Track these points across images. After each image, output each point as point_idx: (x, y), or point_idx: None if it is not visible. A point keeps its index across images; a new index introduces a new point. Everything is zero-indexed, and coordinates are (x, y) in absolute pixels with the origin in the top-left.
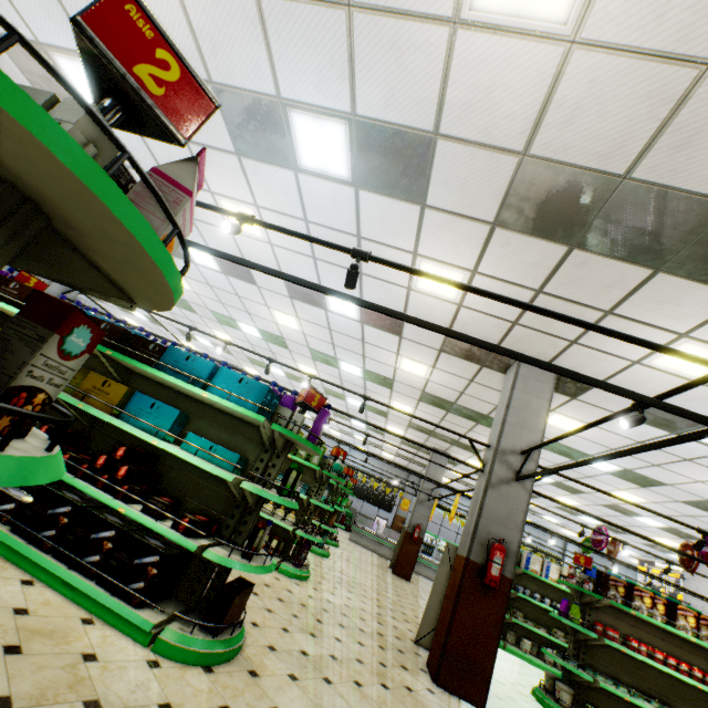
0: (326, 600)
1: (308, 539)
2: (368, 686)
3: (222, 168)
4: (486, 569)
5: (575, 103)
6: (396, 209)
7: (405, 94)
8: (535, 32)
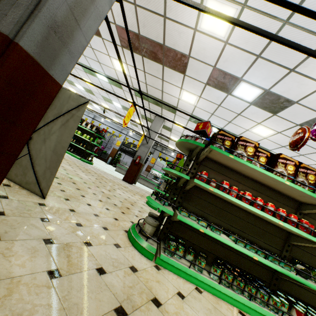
0: None
1: None
2: None
3: None
4: None
5: None
6: None
7: None
8: None
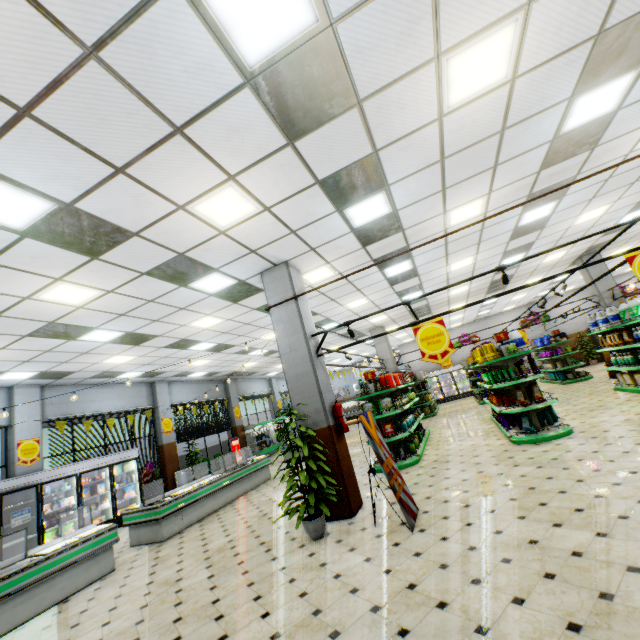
0: None
1: None
2: None
3: None
4: None
5: None
6: None
7: None
8: None
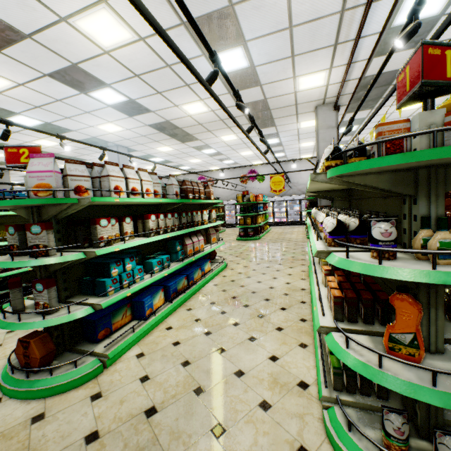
0: None
1: None
2: None
3: (17, 69)
4: None
5: (183, 120)
6: (119, 114)
7: (154, 105)
8: (186, 113)
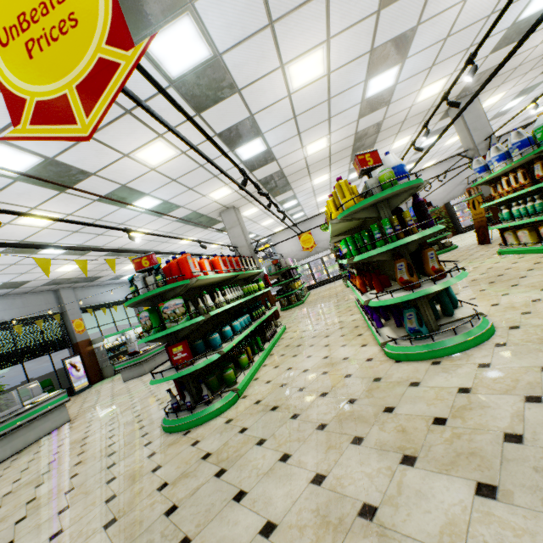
0: None
1: None
2: None
3: None
4: None
5: None
6: None
7: None
8: None
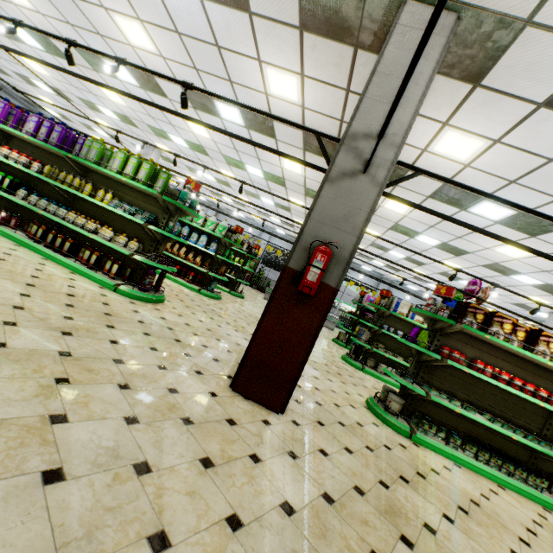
0: (160, 317)
1: (153, 266)
2: (84, 385)
3: None
4: (303, 275)
5: None
6: None
7: None
8: None
